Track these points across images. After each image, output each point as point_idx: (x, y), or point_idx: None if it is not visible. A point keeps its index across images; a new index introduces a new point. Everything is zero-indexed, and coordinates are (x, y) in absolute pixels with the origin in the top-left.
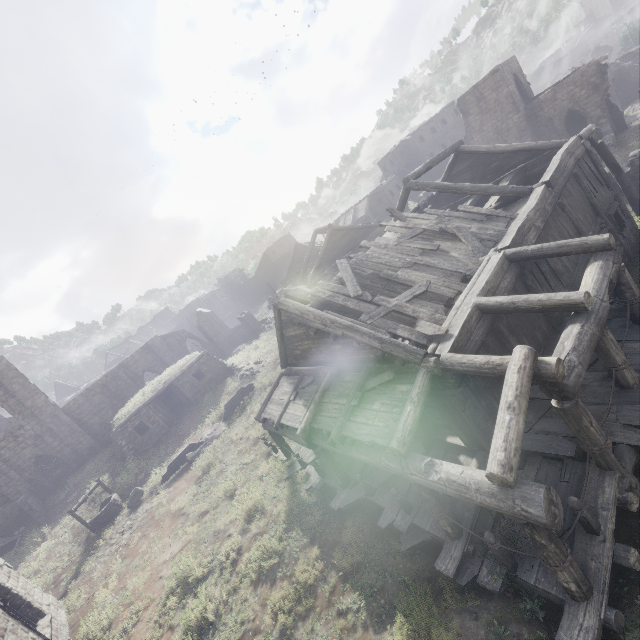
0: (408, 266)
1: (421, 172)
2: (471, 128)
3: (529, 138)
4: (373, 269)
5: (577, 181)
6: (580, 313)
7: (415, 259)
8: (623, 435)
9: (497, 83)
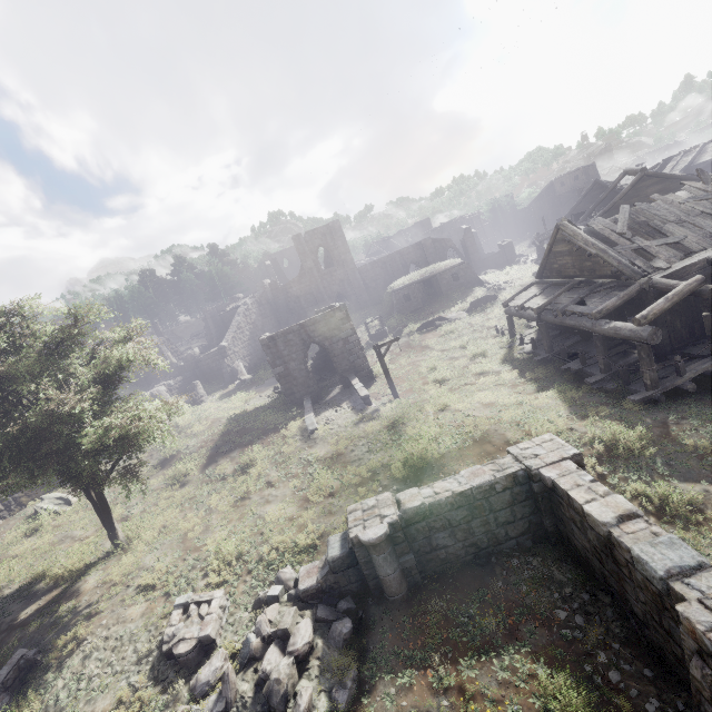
0: (678, 222)
1: None
2: None
3: None
4: (647, 218)
5: None
6: None
7: (688, 218)
8: None
9: None
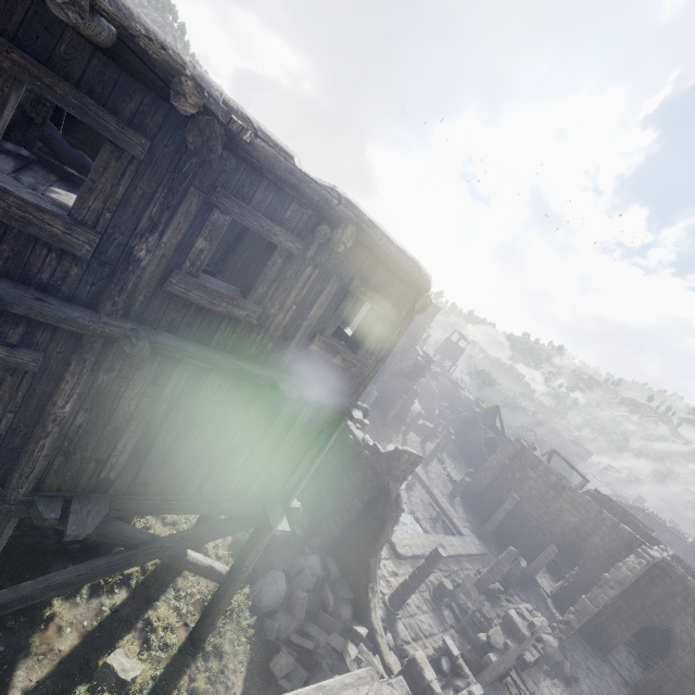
0: None
1: None
2: None
3: None
4: None
5: None
6: None
7: None
8: None
9: None
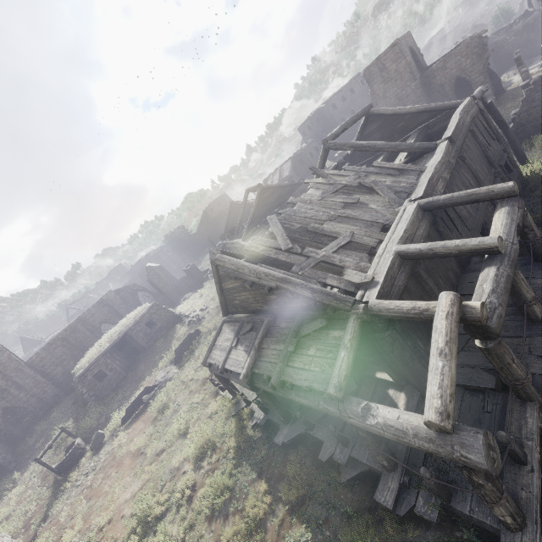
0: (332, 219)
1: (338, 133)
2: (376, 95)
3: (425, 102)
4: (301, 223)
5: (473, 136)
6: (494, 256)
7: (338, 212)
8: (538, 366)
9: (396, 55)
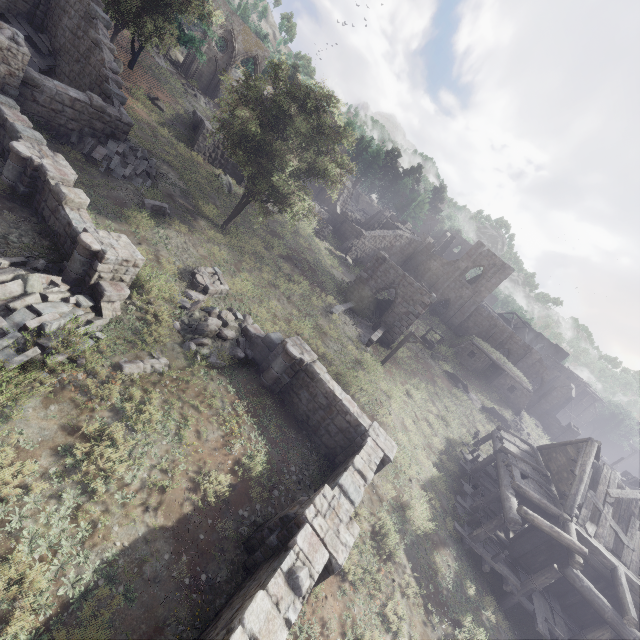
0: None
1: None
2: None
3: None
4: (639, 515)
5: None
6: (620, 616)
7: None
8: (539, 611)
9: None
